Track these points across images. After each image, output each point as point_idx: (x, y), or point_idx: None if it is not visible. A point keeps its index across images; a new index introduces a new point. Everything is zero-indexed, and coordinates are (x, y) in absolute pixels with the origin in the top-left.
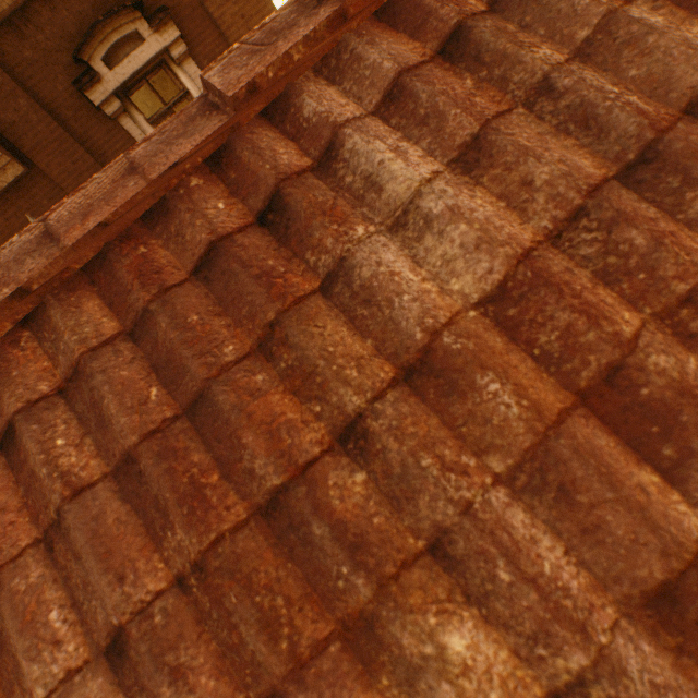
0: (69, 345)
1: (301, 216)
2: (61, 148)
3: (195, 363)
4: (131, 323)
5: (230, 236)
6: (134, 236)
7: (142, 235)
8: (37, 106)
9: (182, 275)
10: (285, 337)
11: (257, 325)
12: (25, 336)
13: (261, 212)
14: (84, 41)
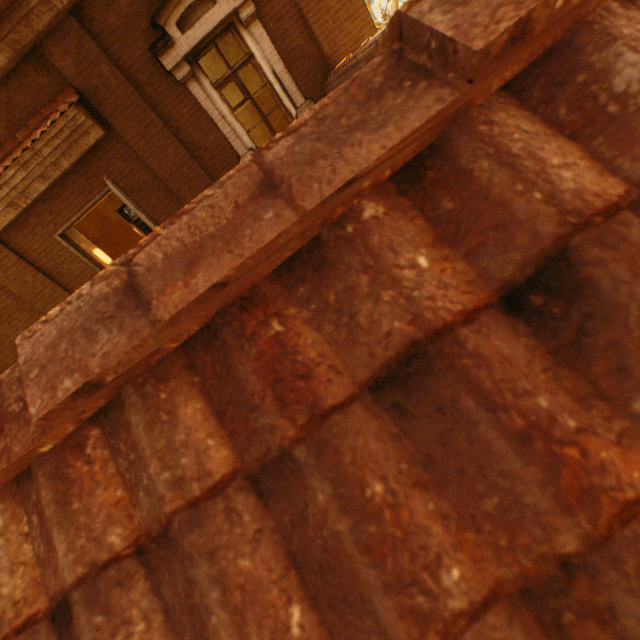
0: (155, 483)
1: (628, 314)
2: (135, 113)
3: (390, 607)
4: (254, 459)
5: (449, 329)
6: (261, 297)
7: (273, 296)
8: (117, 72)
9: (345, 385)
10: (604, 607)
11: (522, 546)
12: (92, 436)
13: (510, 284)
14: (161, 6)
